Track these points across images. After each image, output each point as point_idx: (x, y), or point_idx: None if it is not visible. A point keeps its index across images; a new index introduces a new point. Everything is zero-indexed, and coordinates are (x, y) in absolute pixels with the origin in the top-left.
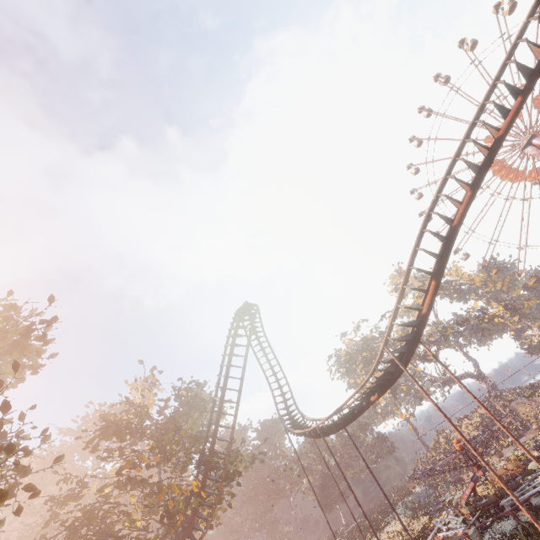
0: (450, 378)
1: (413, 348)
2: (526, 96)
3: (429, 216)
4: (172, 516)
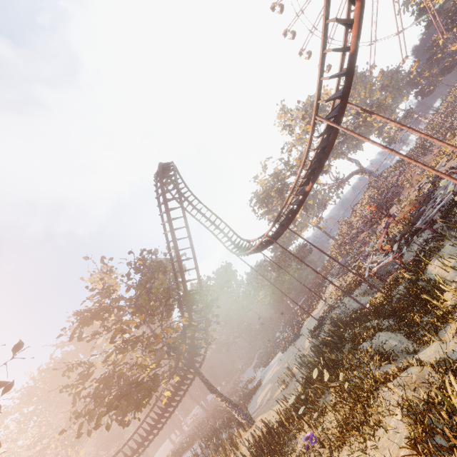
0: (343, 180)
1: (344, 105)
2: None
3: None
4: (176, 349)
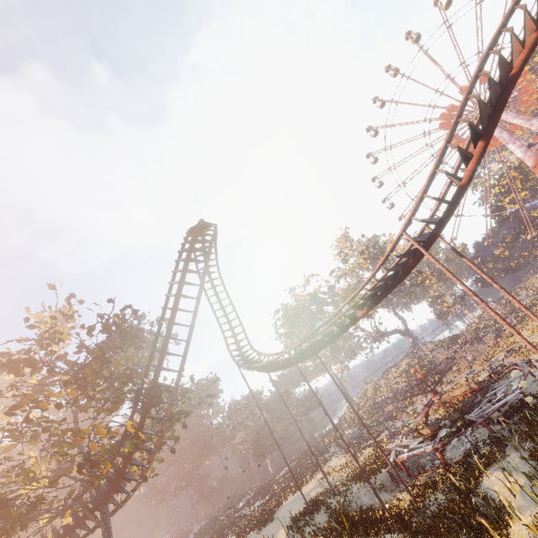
0: (384, 333)
1: (437, 234)
2: None
3: (486, 57)
4: (95, 465)
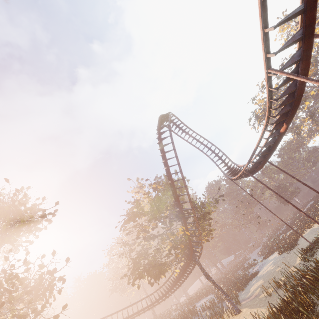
0: None
1: (308, 47)
2: None
3: None
4: (176, 248)
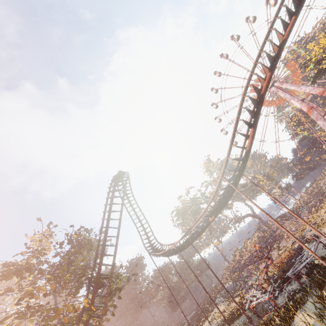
0: (240, 217)
1: (240, 176)
2: (297, 16)
3: (247, 87)
4: None
